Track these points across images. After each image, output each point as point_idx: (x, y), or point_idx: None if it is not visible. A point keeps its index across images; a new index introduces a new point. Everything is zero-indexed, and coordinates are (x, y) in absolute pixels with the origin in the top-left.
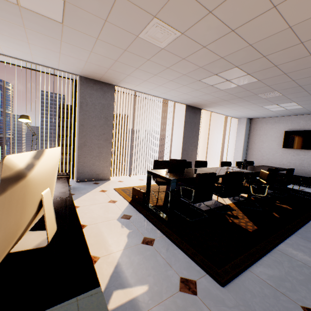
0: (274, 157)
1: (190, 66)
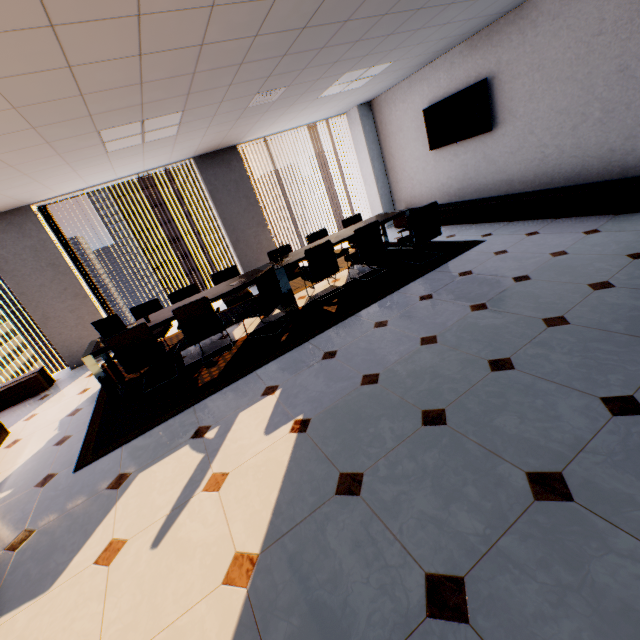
0: (427, 175)
1: (44, 160)
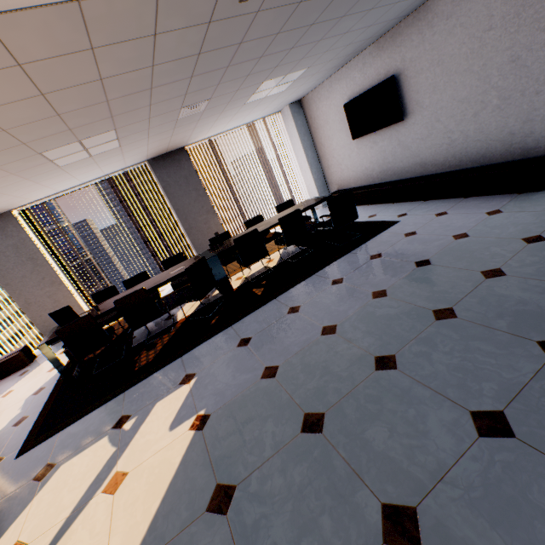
0: (352, 160)
1: (1, 180)
